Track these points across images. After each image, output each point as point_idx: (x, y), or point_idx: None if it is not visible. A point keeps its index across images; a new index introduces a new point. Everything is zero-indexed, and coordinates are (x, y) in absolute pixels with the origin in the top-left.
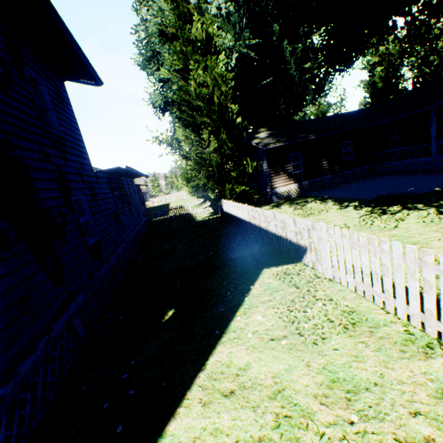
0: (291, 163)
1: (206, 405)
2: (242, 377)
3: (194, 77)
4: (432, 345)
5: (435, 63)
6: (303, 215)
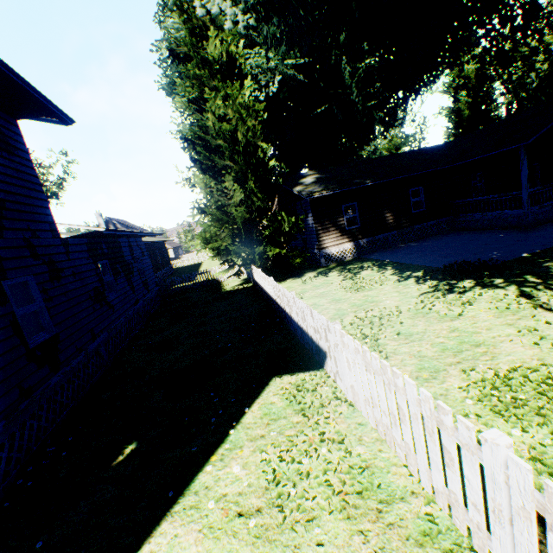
0: (344, 216)
1: None
2: None
3: (211, 109)
4: (459, 549)
5: (533, 85)
6: (351, 289)
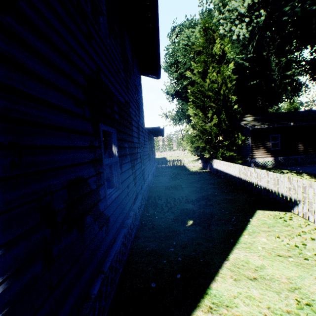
0: (270, 141)
1: (237, 281)
2: (260, 272)
3: (209, 77)
4: None
5: None
6: None
